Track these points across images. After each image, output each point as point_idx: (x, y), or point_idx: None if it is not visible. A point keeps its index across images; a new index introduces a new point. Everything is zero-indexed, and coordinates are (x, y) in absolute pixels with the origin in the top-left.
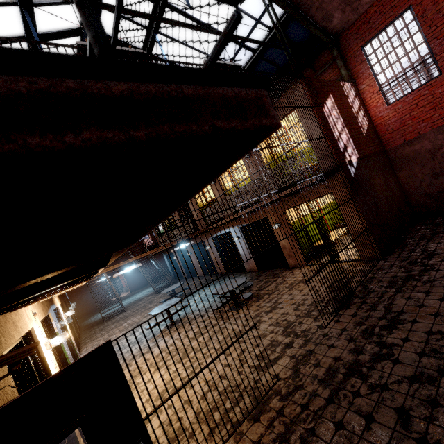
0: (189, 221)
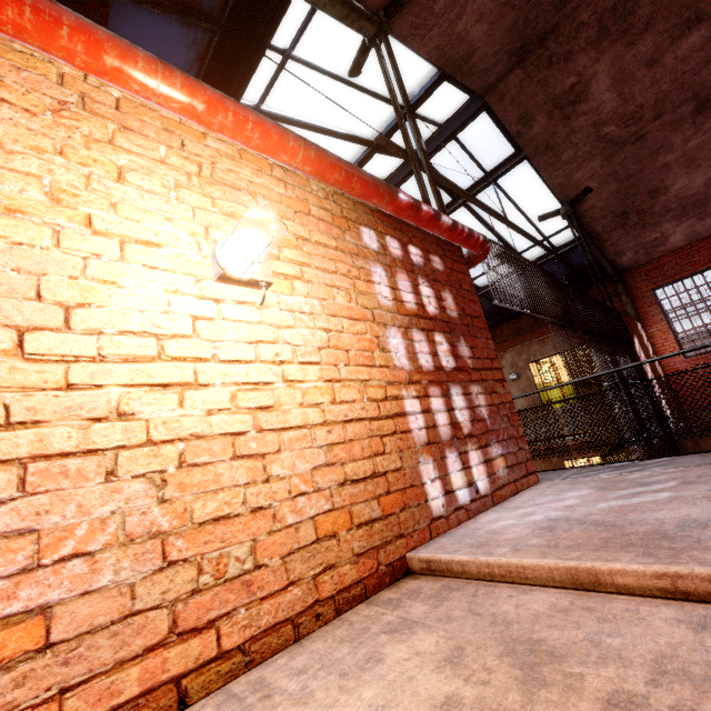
0: None
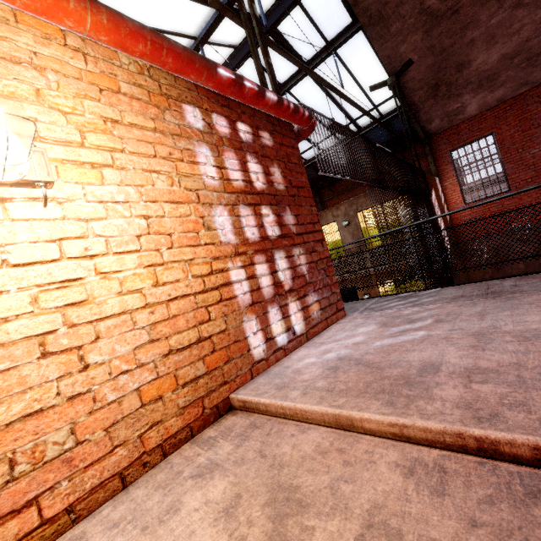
0: None
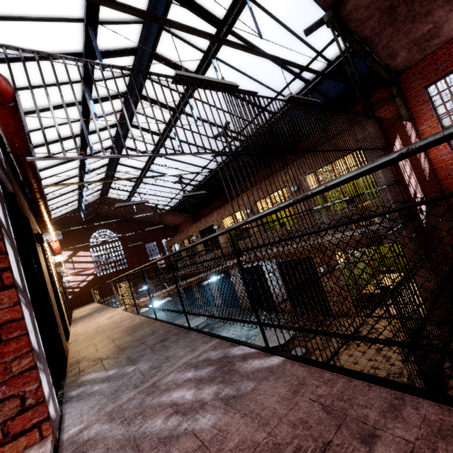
0: (219, 250)
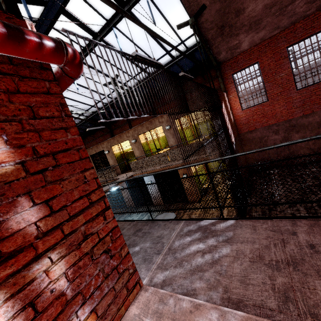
0: (113, 169)
